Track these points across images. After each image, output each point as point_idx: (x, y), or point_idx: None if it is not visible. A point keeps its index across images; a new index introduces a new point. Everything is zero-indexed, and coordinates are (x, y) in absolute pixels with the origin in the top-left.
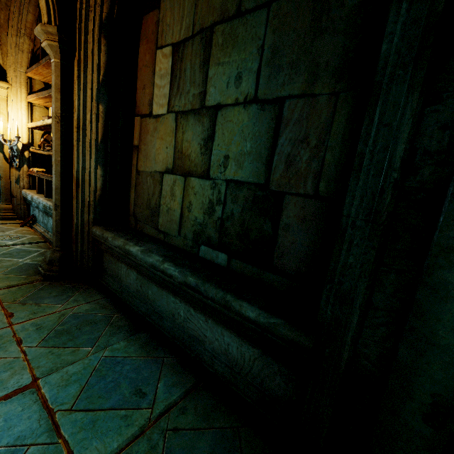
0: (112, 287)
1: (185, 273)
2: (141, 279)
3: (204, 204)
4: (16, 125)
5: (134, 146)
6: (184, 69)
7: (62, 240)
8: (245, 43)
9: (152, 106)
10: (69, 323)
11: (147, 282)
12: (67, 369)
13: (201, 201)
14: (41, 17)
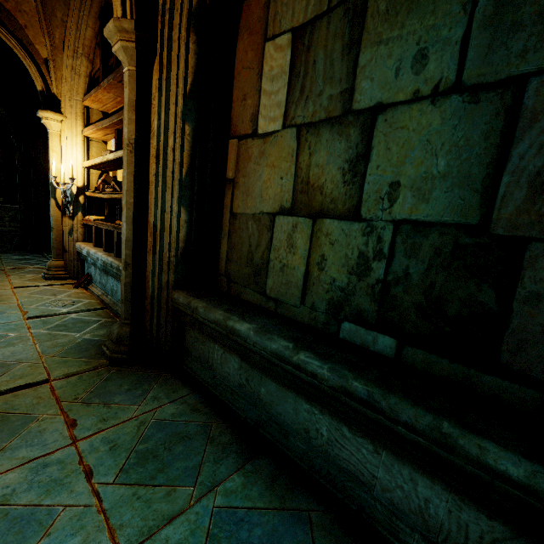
0: (200, 377)
1: (342, 372)
2: (247, 370)
3: (350, 259)
4: (71, 165)
5: (227, 180)
6: (312, 61)
7: (132, 310)
8: (434, 0)
9: (256, 121)
10: (154, 439)
11: (258, 375)
12: (165, 533)
13: (343, 254)
14: (102, 31)
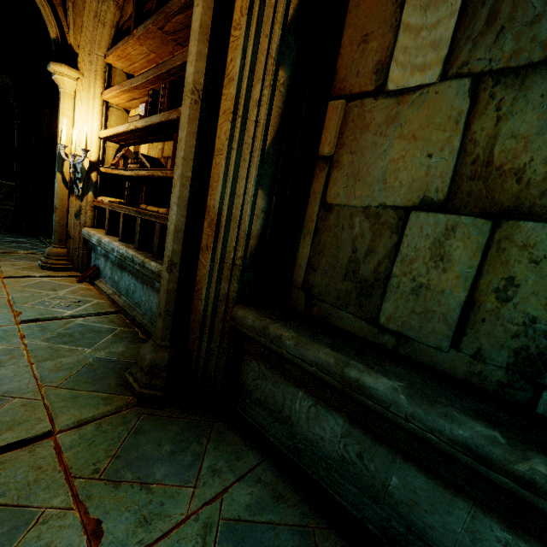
0: (269, 432)
1: None
2: (363, 441)
3: None
4: (85, 133)
5: (320, 157)
6: None
7: (173, 328)
8: None
9: (386, 72)
10: None
11: (385, 454)
12: None
13: None
14: None
